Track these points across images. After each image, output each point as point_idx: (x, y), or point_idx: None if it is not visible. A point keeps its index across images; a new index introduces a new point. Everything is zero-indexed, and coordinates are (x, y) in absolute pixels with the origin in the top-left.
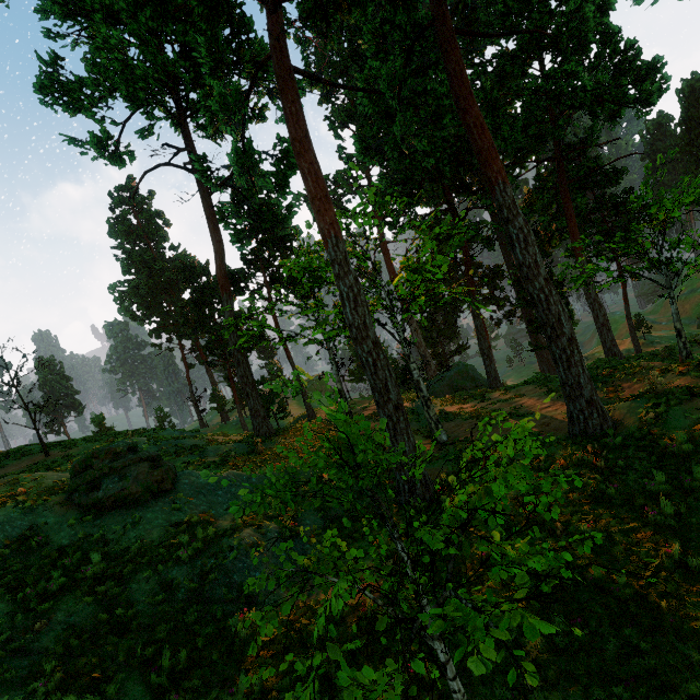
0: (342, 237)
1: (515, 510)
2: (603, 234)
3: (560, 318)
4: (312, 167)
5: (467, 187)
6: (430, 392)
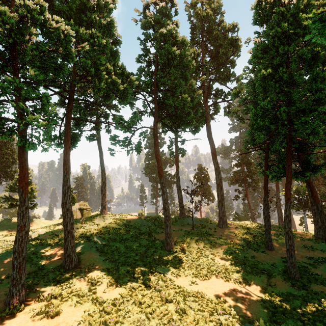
0: None
1: None
2: None
3: None
4: None
5: None
6: None
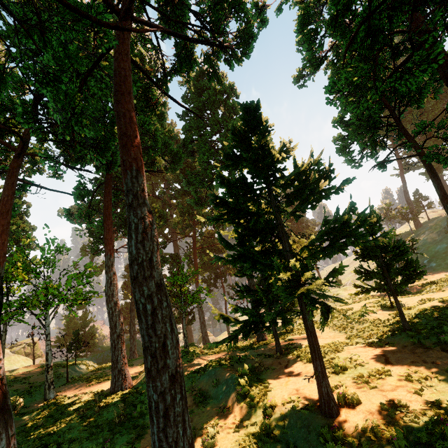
0: (4, 265)
1: (29, 444)
2: (215, 274)
3: (116, 324)
4: (2, 227)
5: (164, 234)
6: (104, 359)
